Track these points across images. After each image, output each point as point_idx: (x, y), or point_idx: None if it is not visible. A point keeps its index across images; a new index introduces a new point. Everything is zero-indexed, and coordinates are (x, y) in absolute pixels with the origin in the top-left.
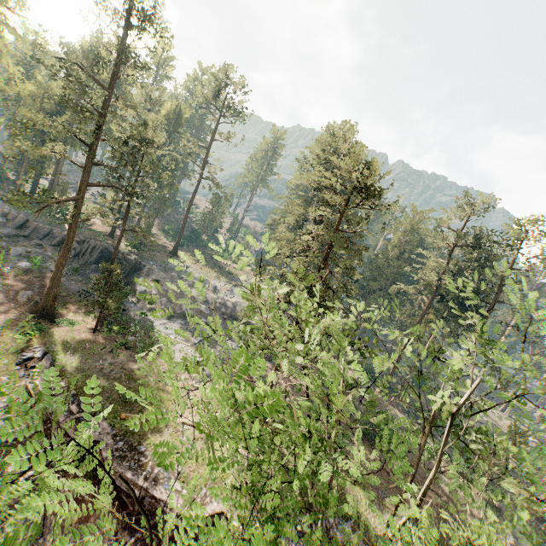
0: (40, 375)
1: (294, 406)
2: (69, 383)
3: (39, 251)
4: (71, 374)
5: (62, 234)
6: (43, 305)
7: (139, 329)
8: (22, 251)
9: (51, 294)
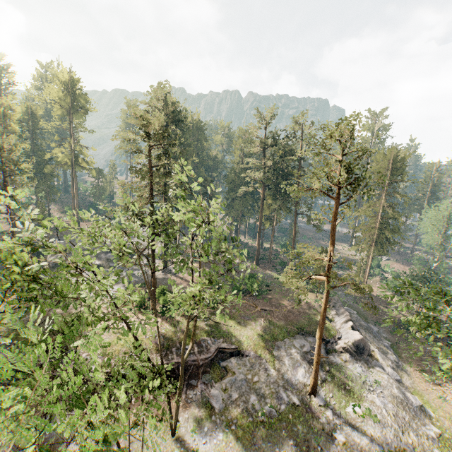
0: None
1: (16, 251)
2: (4, 336)
3: None
4: (4, 331)
5: None
6: None
7: None
8: None
9: None
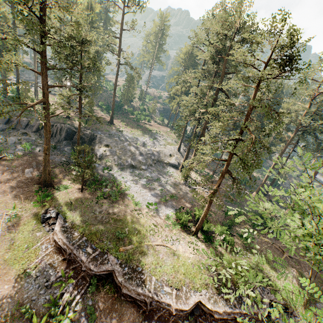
0: (60, 231)
1: None
2: (80, 232)
3: (26, 137)
4: (79, 226)
5: (37, 123)
6: (44, 179)
7: (108, 183)
8: (15, 139)
9: (46, 171)
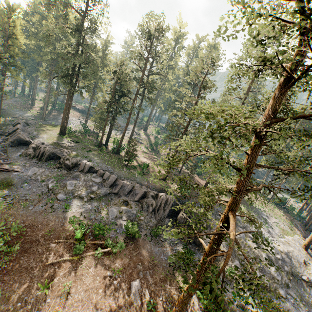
0: None
1: None
2: None
3: (127, 209)
4: None
5: (141, 190)
6: None
7: None
8: (116, 212)
9: None
